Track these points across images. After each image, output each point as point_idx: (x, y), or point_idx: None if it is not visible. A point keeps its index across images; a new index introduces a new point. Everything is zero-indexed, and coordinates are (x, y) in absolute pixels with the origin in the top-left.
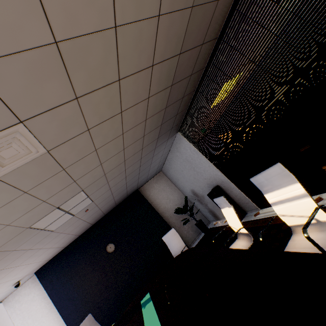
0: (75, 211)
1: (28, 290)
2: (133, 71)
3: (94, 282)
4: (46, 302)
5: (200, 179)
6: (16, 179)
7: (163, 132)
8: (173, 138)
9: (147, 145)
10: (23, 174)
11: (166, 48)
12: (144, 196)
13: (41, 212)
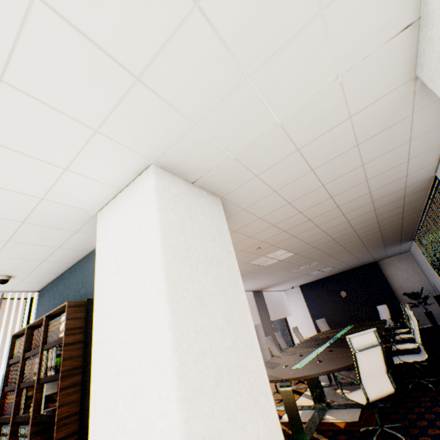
0: (324, 270)
1: (295, 292)
2: (353, 248)
3: (328, 307)
4: (302, 302)
5: (435, 280)
6: (310, 267)
7: (389, 245)
8: (409, 242)
9: (375, 251)
10: (312, 266)
11: (370, 241)
12: (382, 269)
13: (312, 271)
